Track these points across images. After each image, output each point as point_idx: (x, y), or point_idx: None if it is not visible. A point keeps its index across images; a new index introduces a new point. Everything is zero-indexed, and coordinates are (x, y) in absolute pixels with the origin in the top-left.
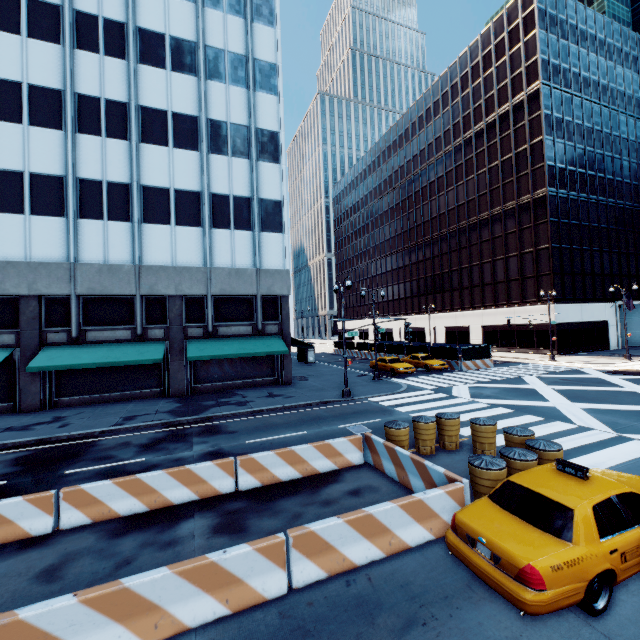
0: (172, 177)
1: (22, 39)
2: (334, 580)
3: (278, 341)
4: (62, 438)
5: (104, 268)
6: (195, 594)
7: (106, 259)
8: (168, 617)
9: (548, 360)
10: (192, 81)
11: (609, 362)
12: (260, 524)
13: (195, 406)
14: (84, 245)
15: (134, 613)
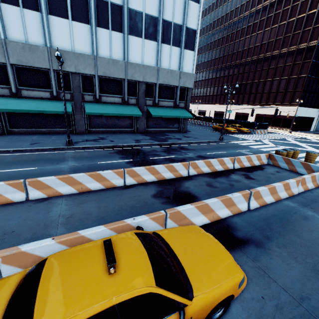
0: (144, 4)
1: None
2: (306, 192)
3: (186, 111)
4: (120, 146)
5: (110, 61)
6: (283, 191)
7: (110, 55)
8: (278, 195)
9: (288, 133)
10: None
11: (315, 136)
12: (259, 178)
13: (158, 138)
14: (100, 45)
15: (273, 193)
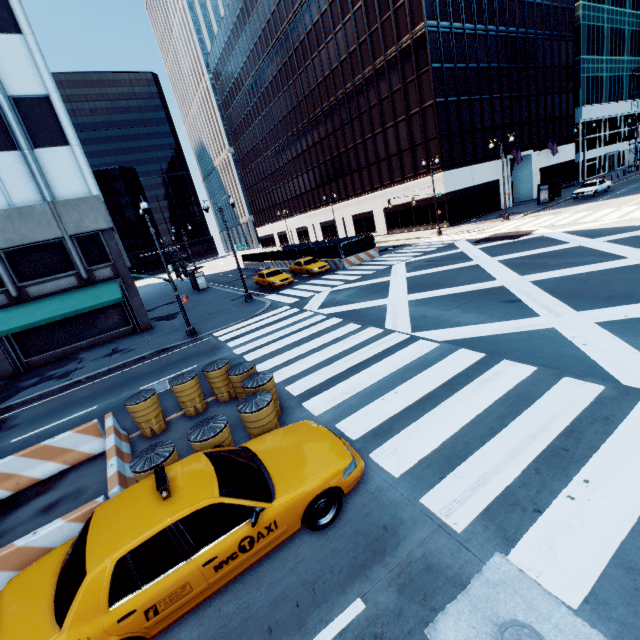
0: None
1: None
2: None
3: (112, 287)
4: None
5: None
6: None
7: None
8: None
9: (436, 236)
10: None
11: (487, 227)
12: None
13: (8, 392)
14: None
15: None
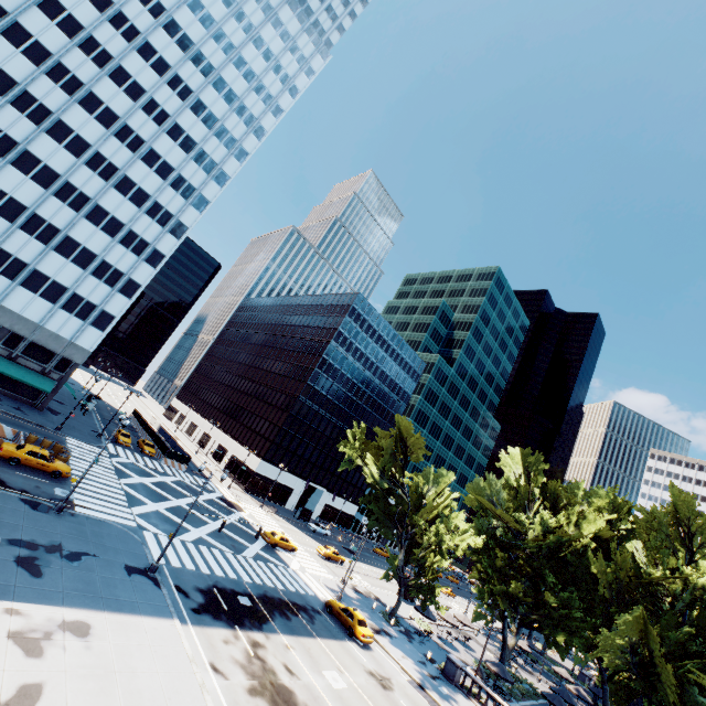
0: (58, 274)
1: (27, 178)
2: None
3: (51, 384)
4: None
5: None
6: None
7: None
8: None
9: (227, 487)
10: (109, 239)
11: (247, 501)
12: None
13: None
14: None
15: None
